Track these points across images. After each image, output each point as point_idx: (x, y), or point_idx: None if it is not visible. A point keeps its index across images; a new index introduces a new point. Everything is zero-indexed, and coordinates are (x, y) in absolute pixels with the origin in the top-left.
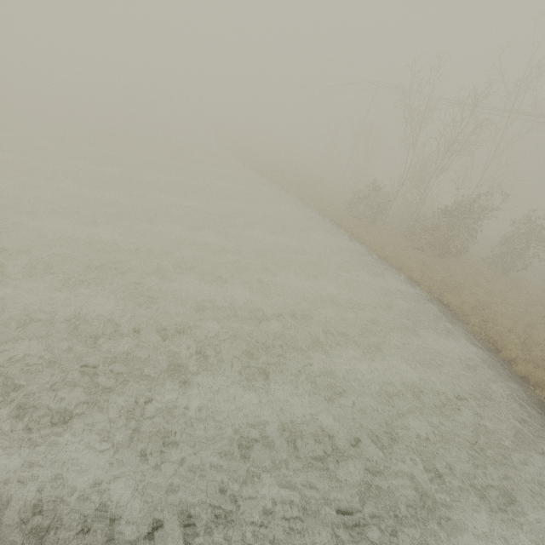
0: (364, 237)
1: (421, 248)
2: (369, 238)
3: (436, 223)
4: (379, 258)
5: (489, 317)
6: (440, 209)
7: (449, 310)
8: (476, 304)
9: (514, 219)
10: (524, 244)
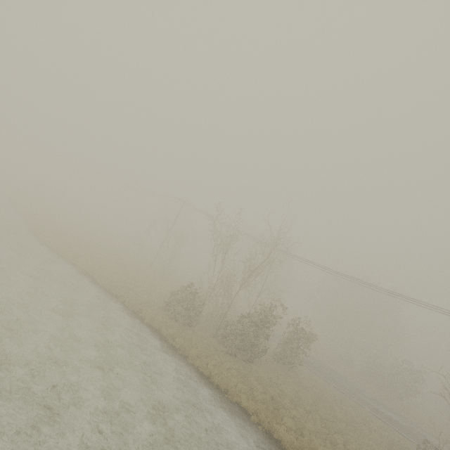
0: (186, 347)
1: (235, 355)
2: (192, 351)
3: (242, 327)
4: (205, 378)
5: (311, 446)
6: (244, 315)
7: (282, 448)
8: (295, 426)
9: (288, 323)
10: (296, 343)
